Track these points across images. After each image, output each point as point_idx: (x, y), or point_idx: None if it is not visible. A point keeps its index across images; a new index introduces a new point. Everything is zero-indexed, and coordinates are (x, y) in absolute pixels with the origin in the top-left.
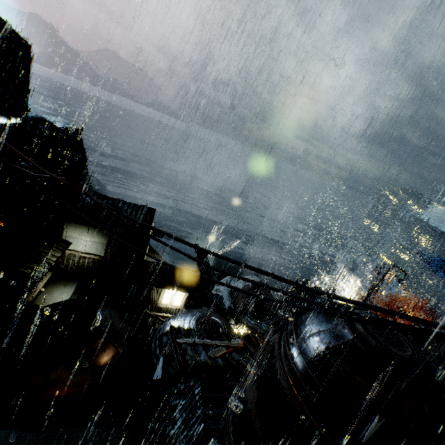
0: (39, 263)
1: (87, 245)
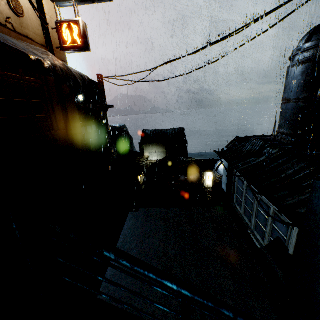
0: (140, 162)
1: (156, 155)
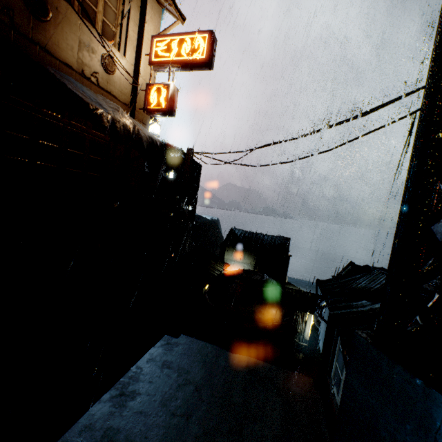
0: (213, 268)
1: (240, 266)
